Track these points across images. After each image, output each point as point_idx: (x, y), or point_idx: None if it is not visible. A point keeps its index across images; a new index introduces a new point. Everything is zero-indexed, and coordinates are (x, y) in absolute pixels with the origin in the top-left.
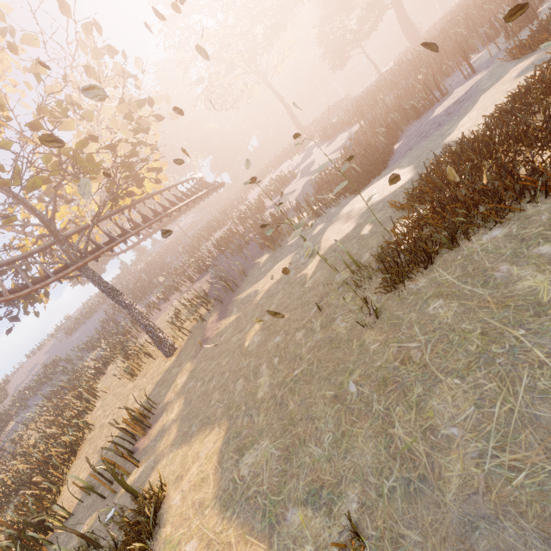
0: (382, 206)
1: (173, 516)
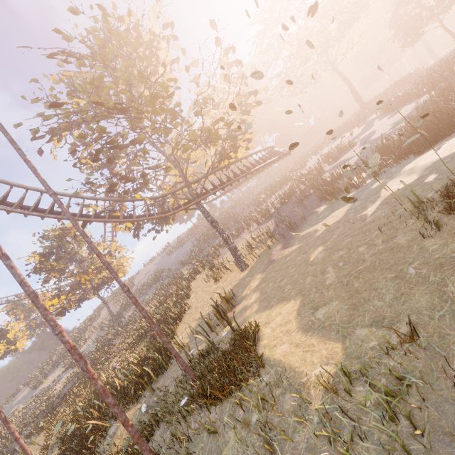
0: (450, 159)
1: (267, 337)
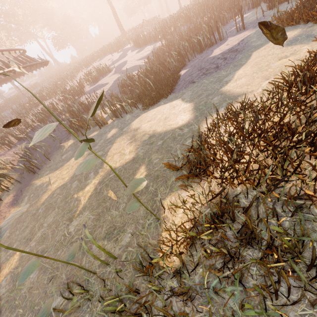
0: (161, 144)
1: None
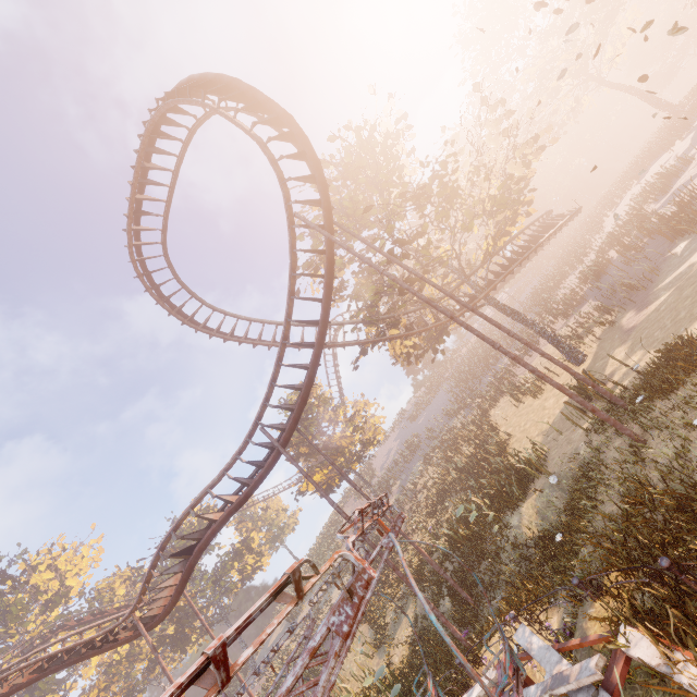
0: None
1: None
